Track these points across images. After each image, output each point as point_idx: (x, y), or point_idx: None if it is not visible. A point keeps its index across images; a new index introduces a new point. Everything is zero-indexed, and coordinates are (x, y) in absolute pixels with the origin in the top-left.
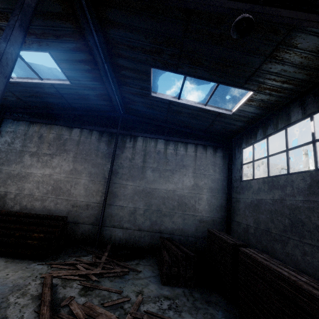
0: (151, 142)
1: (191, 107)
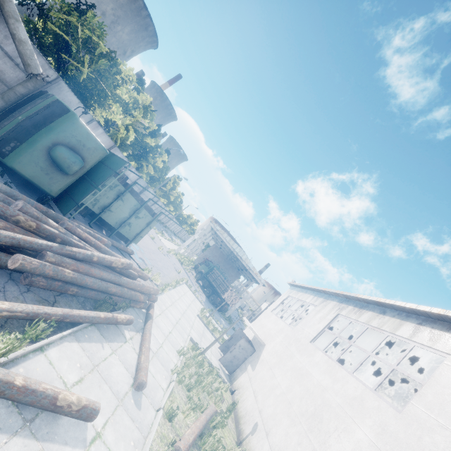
0: None
1: None
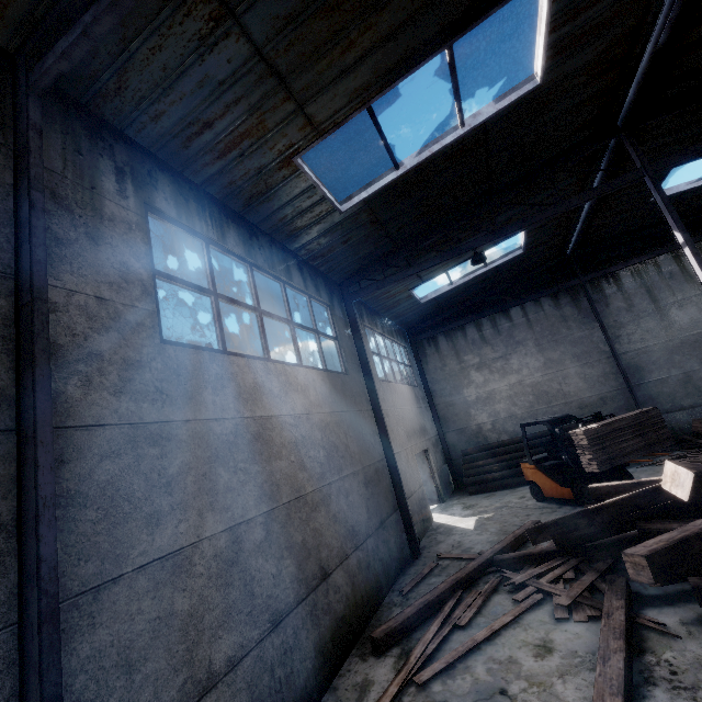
0: (646, 268)
1: None
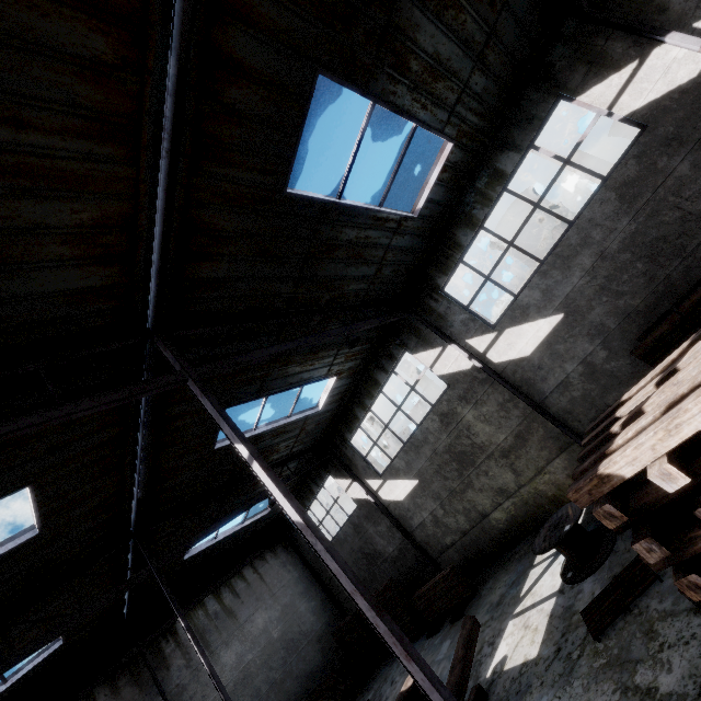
0: (197, 613)
1: (230, 534)
